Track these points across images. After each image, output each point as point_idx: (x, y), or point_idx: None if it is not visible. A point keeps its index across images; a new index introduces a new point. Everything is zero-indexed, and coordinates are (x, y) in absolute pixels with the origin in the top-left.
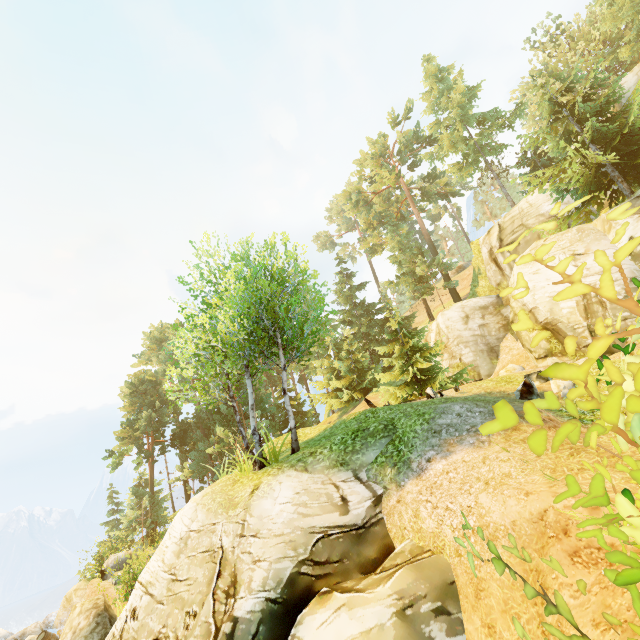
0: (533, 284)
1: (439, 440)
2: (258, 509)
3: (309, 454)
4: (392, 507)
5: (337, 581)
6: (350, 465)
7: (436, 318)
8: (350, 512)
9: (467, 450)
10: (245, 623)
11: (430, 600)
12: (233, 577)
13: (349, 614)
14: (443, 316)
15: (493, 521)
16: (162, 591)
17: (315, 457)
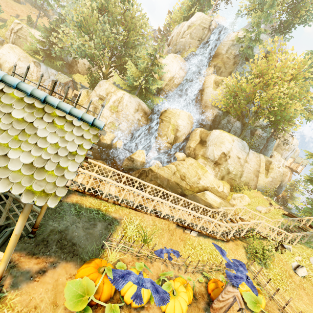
0: (5, 54)
1: None
2: None
3: None
4: None
5: None
6: None
7: None
8: None
9: None
10: None
11: None
12: None
13: None
14: None
15: None
16: None
17: None
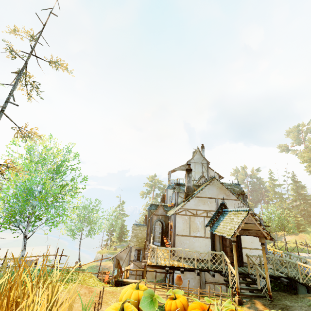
0: None
1: None
2: None
3: None
4: None
5: None
6: None
7: None
8: None
9: None
10: None
11: None
12: None
13: None
14: None
15: None
16: None
17: None
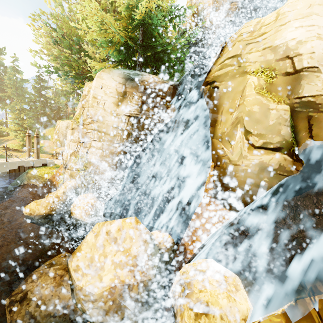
0: None
1: None
2: None
3: None
4: None
5: None
6: None
7: (61, 122)
8: None
9: None
10: None
11: None
12: None
13: None
14: (62, 123)
15: None
16: None
17: None
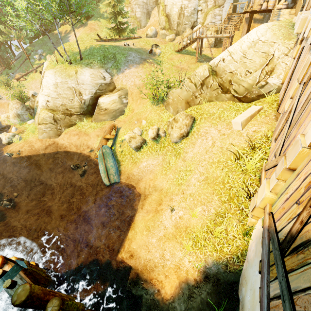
0: None
1: (128, 64)
2: (80, 78)
3: (90, 63)
4: (116, 79)
5: (105, 93)
6: (104, 68)
7: None
8: (106, 80)
9: (134, 68)
10: (87, 100)
11: (124, 95)
12: (79, 93)
13: (109, 98)
14: None
15: (136, 83)
16: (56, 96)
17: (93, 64)
